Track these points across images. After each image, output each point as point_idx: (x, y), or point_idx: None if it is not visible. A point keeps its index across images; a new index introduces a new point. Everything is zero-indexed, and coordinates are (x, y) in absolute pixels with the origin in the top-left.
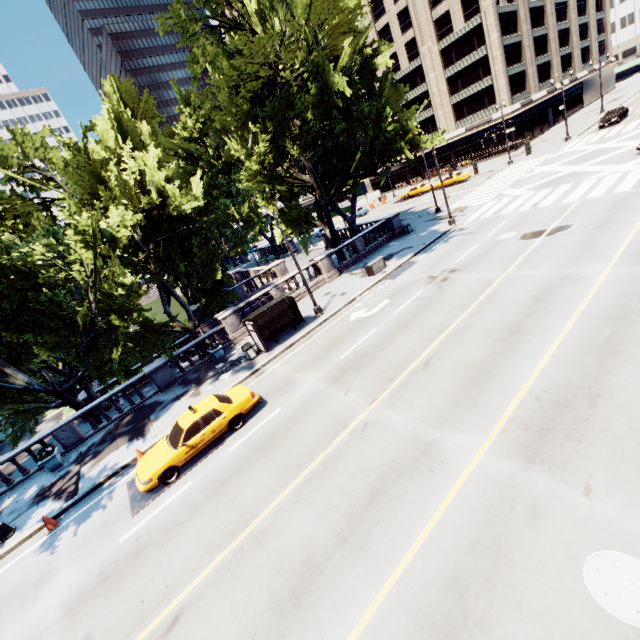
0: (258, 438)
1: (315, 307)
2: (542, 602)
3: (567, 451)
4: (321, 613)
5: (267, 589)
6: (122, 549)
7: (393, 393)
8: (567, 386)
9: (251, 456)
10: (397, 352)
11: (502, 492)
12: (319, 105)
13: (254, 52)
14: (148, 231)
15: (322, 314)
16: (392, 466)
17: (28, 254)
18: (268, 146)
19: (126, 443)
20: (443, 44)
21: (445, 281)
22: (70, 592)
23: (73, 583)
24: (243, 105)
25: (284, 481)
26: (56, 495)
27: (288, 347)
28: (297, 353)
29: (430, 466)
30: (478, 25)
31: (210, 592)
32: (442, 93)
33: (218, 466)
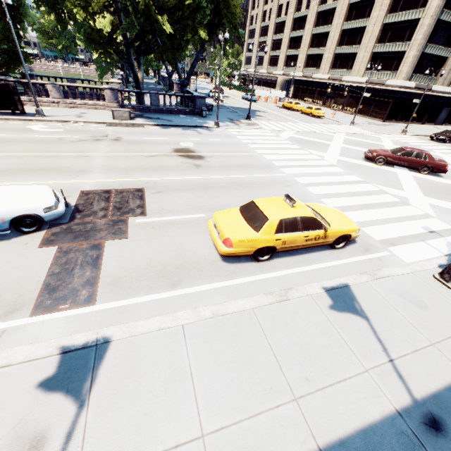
0: None
1: (36, 108)
2: None
3: None
4: None
5: None
6: None
7: None
8: None
9: None
10: None
11: None
12: None
13: None
14: None
15: (40, 117)
16: None
17: None
18: None
19: None
20: None
21: (94, 140)
22: None
23: None
24: None
25: None
26: None
27: None
28: None
29: None
30: None
31: None
32: (373, 36)
33: None
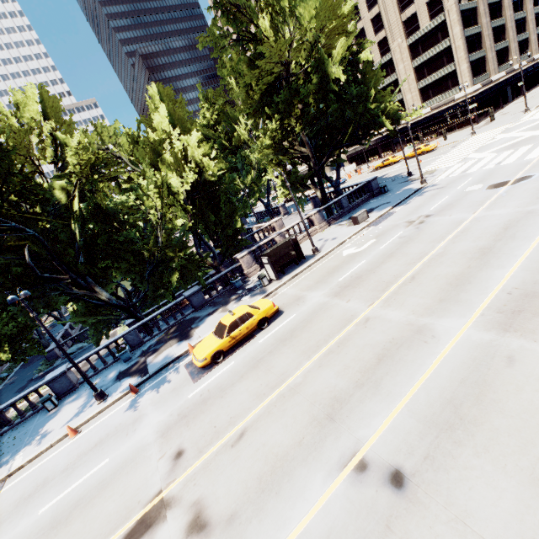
0: (281, 333)
1: (313, 247)
2: (520, 407)
3: (536, 323)
4: (351, 424)
5: (307, 414)
6: (191, 401)
7: (387, 298)
8: (534, 283)
9: (278, 344)
10: (386, 273)
11: (484, 350)
12: (318, 91)
13: (272, 55)
14: (188, 192)
15: (318, 253)
16: (393, 341)
17: (125, 200)
18: (277, 125)
19: (177, 342)
20: (411, 40)
21: (422, 223)
22: (159, 425)
23: (160, 421)
24: (255, 97)
25: (307, 356)
26: (132, 375)
27: (294, 276)
28: (302, 280)
29: (423, 339)
30: (442, 22)
31: (264, 418)
32: (410, 80)
33: (253, 351)
